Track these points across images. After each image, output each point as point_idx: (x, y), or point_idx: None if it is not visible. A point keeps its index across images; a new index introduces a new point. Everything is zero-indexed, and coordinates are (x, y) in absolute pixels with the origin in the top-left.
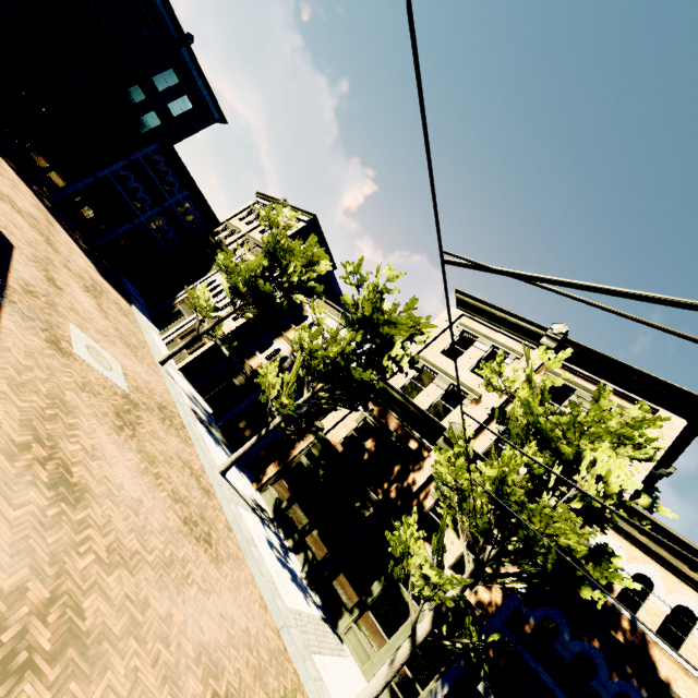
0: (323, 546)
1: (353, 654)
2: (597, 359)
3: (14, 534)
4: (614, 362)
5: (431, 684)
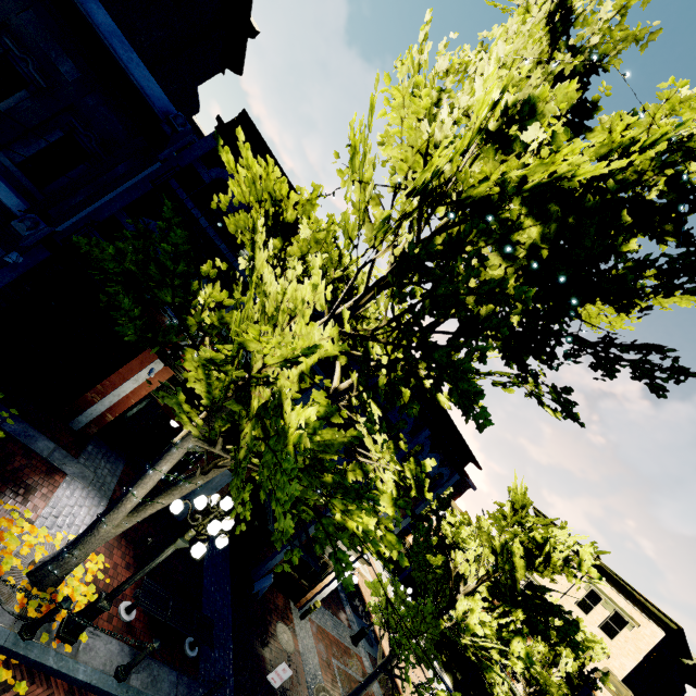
0: (460, 672)
1: None
2: (616, 578)
3: None
4: (625, 583)
5: None
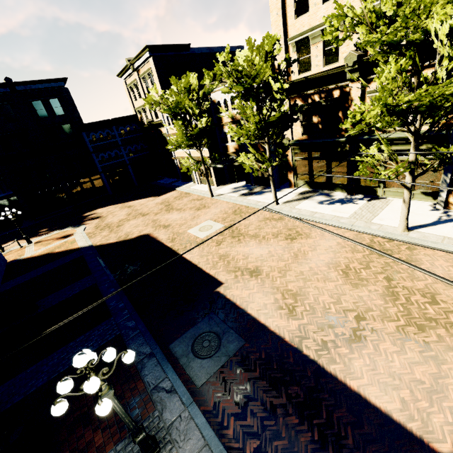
0: (342, 178)
1: (394, 197)
2: None
3: (261, 293)
4: None
5: (442, 177)
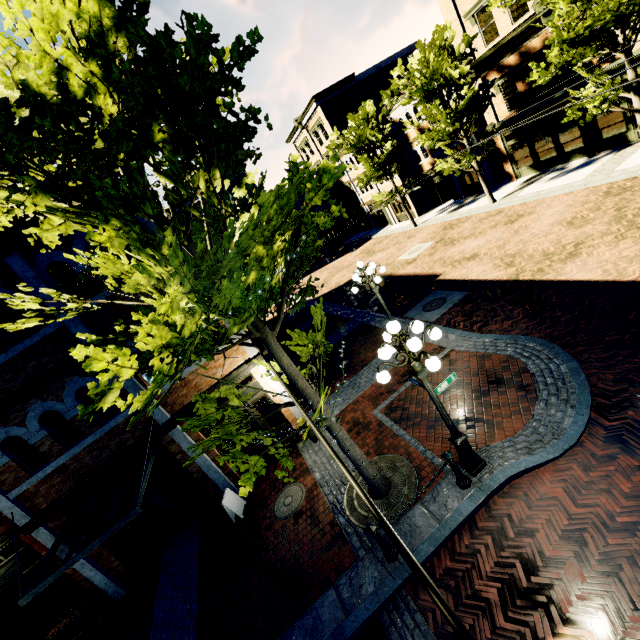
0: (576, 141)
1: None
2: None
3: (479, 266)
4: None
5: None
